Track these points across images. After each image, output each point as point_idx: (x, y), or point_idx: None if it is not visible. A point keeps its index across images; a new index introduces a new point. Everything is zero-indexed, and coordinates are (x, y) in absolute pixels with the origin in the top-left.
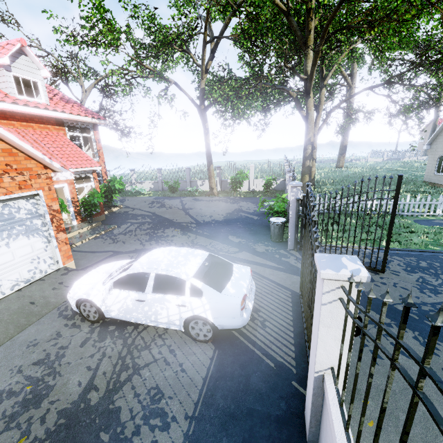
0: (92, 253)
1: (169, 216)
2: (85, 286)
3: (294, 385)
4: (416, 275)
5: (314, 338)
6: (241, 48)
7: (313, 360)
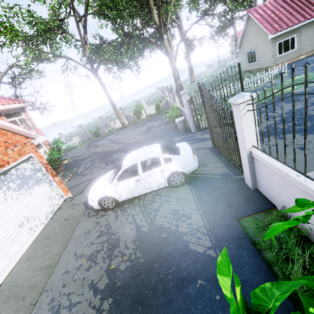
0: (75, 186)
1: (107, 149)
2: (99, 191)
3: (234, 177)
4: (262, 115)
5: (241, 138)
6: (104, 18)
7: (243, 149)
